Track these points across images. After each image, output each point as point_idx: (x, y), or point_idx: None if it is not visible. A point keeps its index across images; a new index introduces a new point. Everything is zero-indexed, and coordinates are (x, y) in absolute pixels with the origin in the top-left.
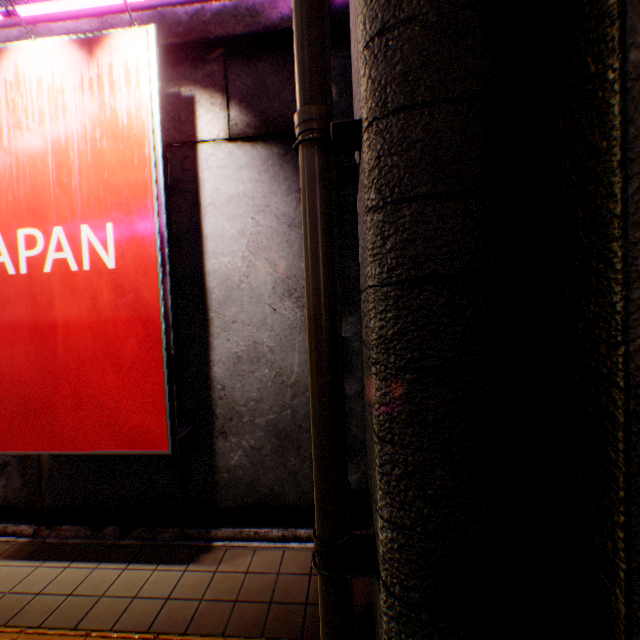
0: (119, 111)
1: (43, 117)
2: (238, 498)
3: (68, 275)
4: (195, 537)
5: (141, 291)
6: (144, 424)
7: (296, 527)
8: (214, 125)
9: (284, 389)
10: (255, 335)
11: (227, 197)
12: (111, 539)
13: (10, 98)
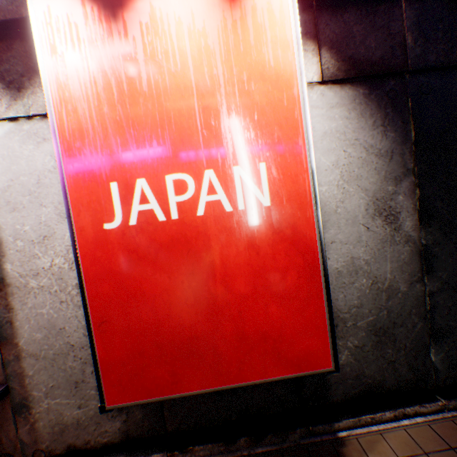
0: (264, 53)
1: (184, 60)
2: (346, 391)
3: (221, 216)
4: (319, 432)
5: (296, 225)
6: (306, 347)
7: (402, 407)
8: (307, 69)
9: (379, 294)
10: (351, 251)
11: (321, 133)
12: (243, 450)
13: (145, 41)
